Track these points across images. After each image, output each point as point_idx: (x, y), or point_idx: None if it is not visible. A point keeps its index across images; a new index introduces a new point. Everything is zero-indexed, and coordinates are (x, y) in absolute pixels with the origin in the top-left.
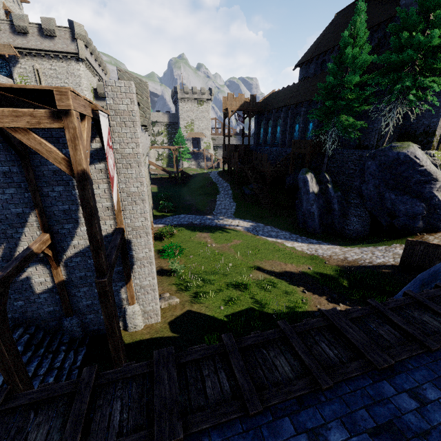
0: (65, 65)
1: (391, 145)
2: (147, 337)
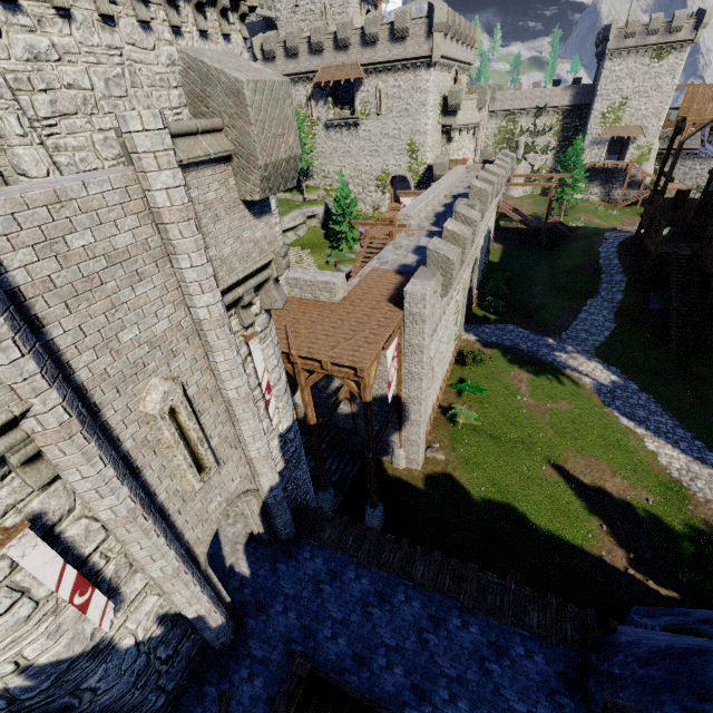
0: (411, 77)
1: None
2: (404, 479)
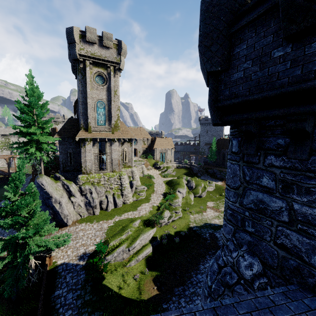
0: None
1: (37, 175)
2: None
